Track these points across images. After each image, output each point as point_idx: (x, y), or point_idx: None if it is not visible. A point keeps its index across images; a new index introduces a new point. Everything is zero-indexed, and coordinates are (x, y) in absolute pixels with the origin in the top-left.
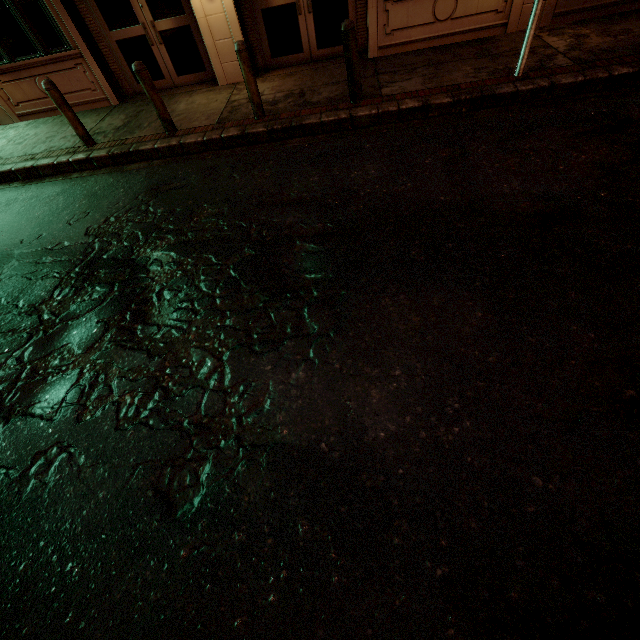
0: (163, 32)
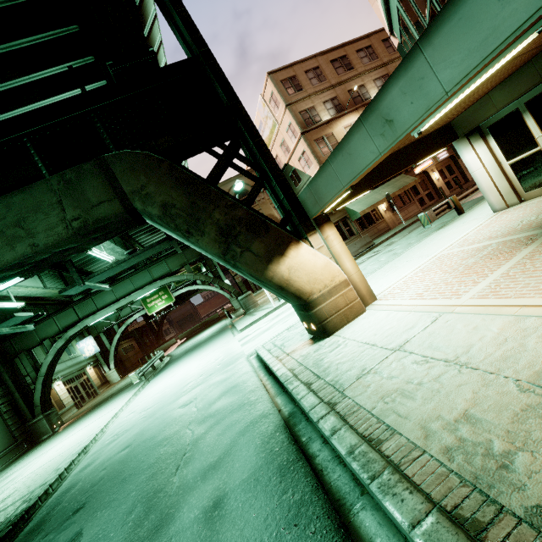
0: (425, 194)
